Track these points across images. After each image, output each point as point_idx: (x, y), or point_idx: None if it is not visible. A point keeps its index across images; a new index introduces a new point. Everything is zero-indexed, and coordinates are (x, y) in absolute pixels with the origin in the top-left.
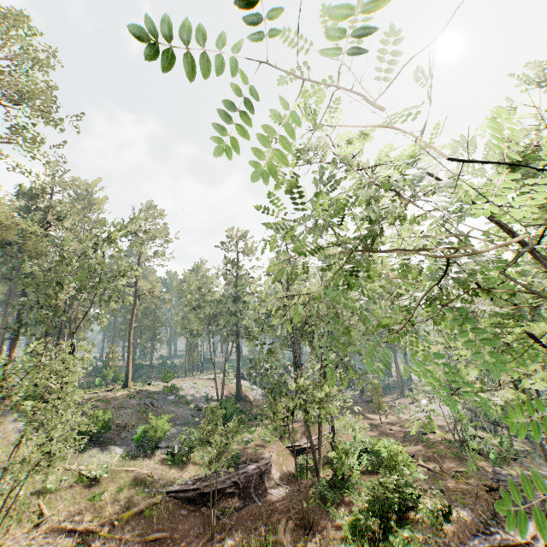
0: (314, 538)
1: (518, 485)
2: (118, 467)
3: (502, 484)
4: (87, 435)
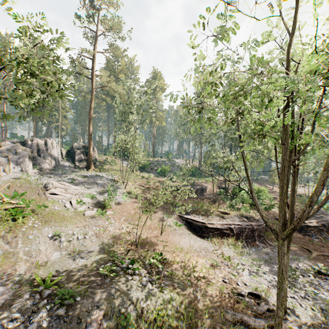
0: (216, 204)
1: (325, 214)
2: (153, 177)
3: (317, 213)
4: (142, 168)
